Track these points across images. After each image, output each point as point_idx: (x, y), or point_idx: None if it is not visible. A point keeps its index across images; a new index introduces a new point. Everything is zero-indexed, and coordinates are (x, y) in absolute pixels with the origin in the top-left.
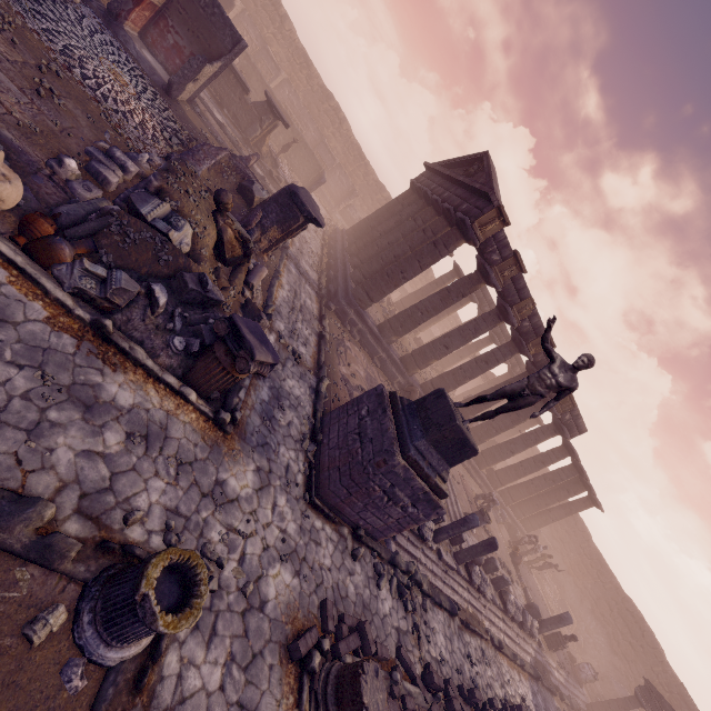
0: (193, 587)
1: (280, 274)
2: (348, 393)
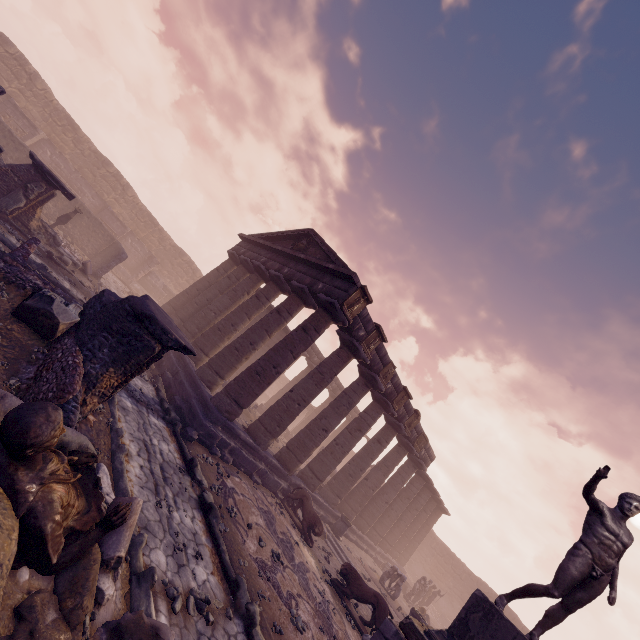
0: None
1: (122, 436)
2: (277, 594)
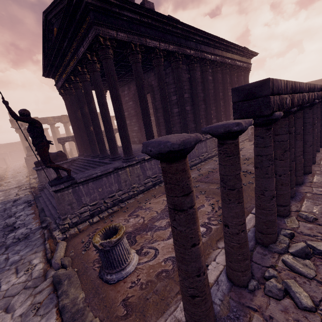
0: None
1: (6, 173)
2: None
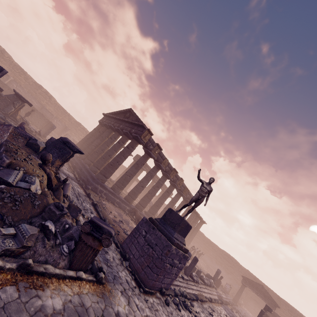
0: None
1: None
2: (119, 227)
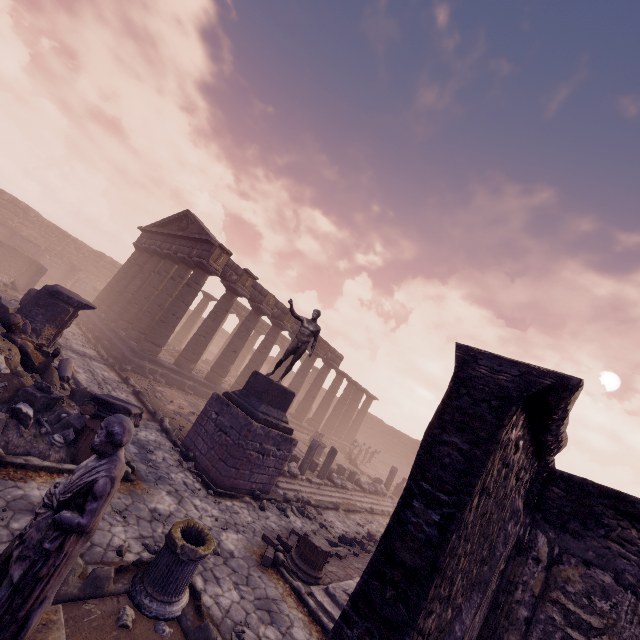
0: (200, 535)
1: None
2: (186, 420)
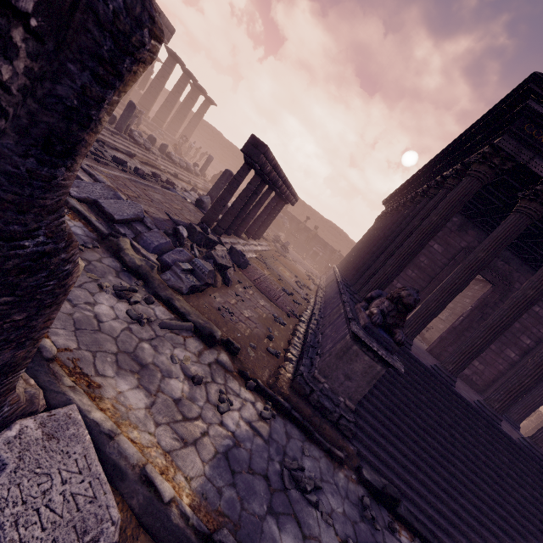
0: None
1: None
2: None
